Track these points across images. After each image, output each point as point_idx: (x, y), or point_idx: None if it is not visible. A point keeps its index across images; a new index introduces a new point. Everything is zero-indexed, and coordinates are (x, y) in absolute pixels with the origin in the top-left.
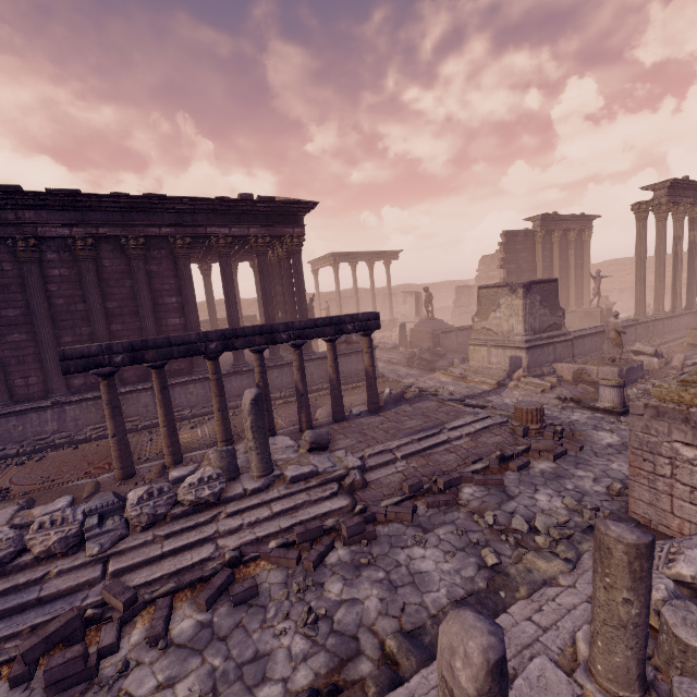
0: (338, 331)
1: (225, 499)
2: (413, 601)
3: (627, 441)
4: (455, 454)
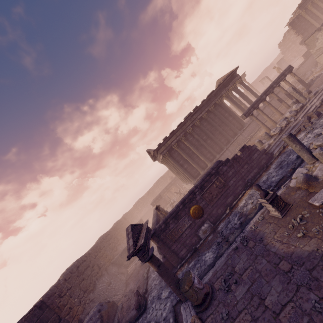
0: (284, 76)
1: (304, 105)
2: None
3: None
4: None
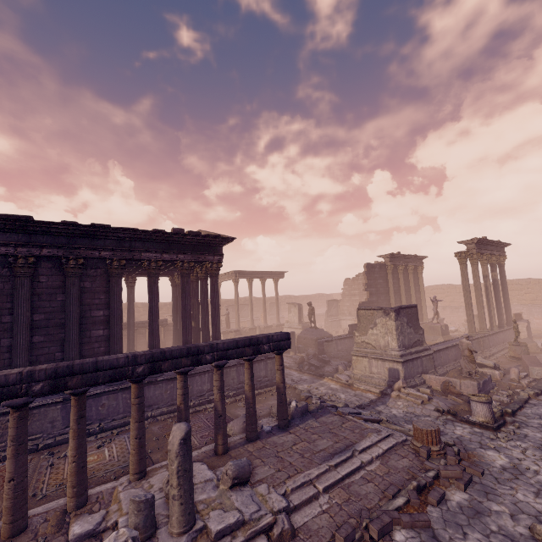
0: (256, 351)
1: None
2: None
3: (516, 463)
4: (373, 484)
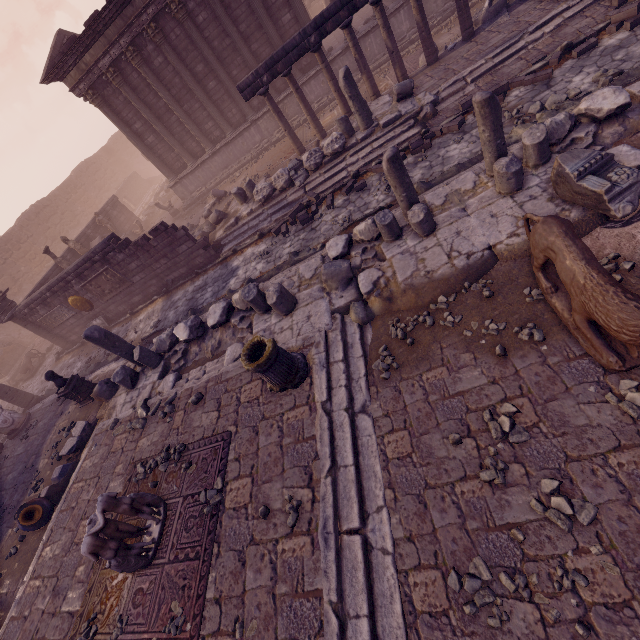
0: None
1: (348, 148)
2: (438, 171)
3: None
4: (524, 61)
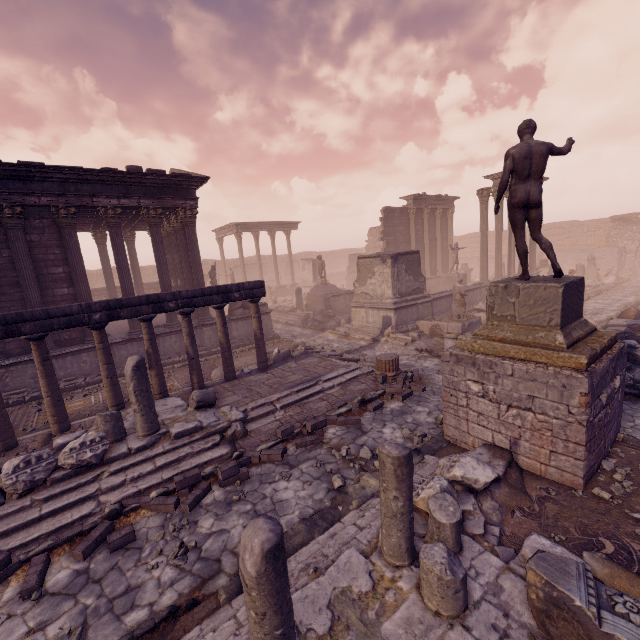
0: (225, 299)
1: (109, 459)
2: None
3: None
4: (326, 402)
